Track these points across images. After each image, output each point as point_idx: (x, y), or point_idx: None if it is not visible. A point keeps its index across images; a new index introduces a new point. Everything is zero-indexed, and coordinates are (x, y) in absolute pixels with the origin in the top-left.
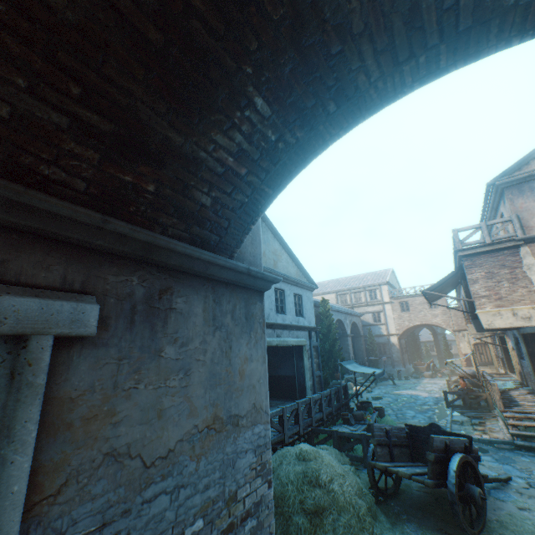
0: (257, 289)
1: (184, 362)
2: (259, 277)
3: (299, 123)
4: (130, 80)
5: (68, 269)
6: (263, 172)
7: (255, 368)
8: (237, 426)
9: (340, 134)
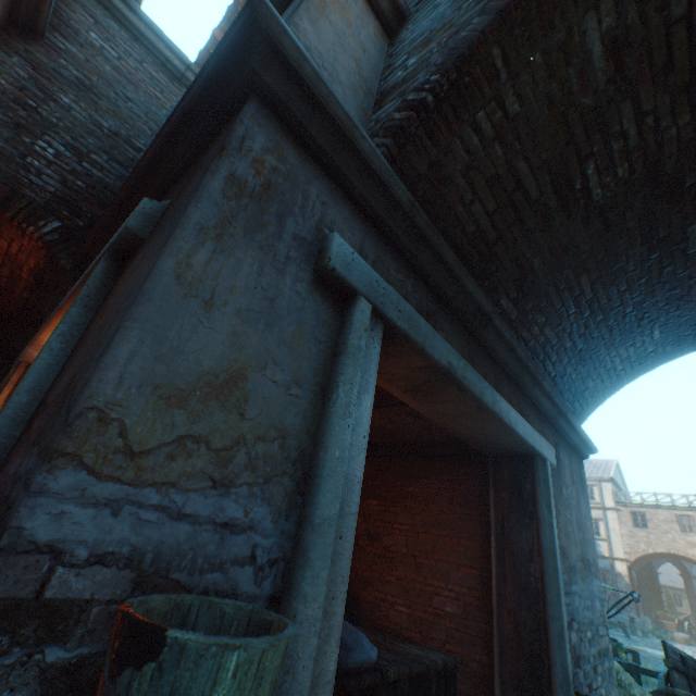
0: (580, 456)
1: (568, 501)
2: (588, 445)
3: (671, 342)
4: (603, 326)
5: (537, 422)
6: (629, 369)
7: (589, 526)
8: (590, 571)
9: (695, 349)
